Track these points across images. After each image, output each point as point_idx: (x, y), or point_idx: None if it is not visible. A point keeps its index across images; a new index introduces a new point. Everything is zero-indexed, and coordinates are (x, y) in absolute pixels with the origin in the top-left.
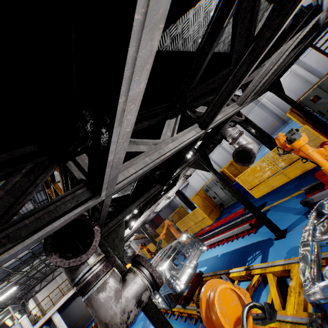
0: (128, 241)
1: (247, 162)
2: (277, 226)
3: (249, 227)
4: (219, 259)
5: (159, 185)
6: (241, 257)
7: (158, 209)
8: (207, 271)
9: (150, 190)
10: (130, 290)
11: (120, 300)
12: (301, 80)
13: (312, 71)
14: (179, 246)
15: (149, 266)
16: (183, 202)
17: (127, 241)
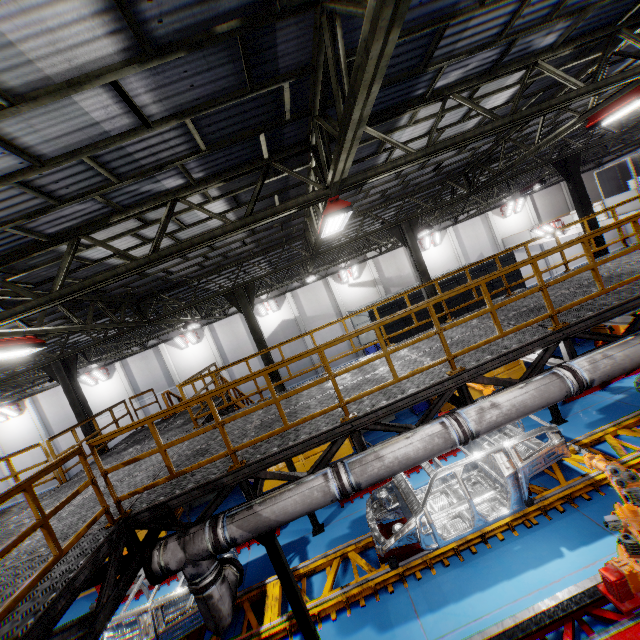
0: None
1: None
2: None
3: None
4: None
5: None
6: None
7: None
8: None
9: None
10: None
11: None
12: None
13: None
14: None
15: None
16: None
17: None
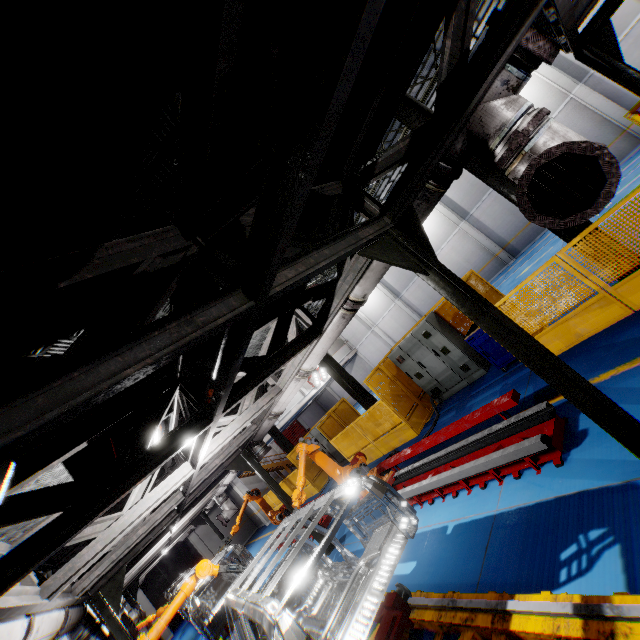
0: (220, 486)
1: (577, 209)
2: None
3: (542, 448)
4: (451, 542)
5: (239, 296)
6: (529, 542)
7: (280, 407)
8: (420, 578)
9: (194, 314)
10: None
11: None
12: (592, 118)
13: (616, 97)
14: (335, 510)
15: None
16: (346, 390)
17: (217, 486)
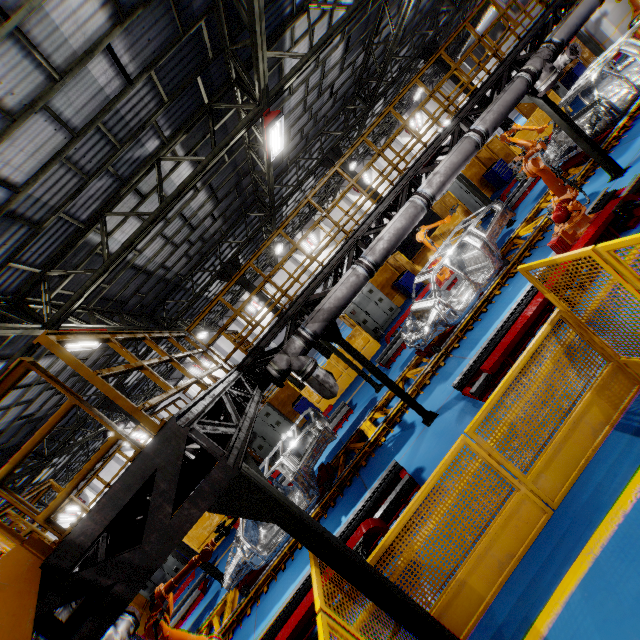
0: None
1: None
2: (222, 572)
3: (199, 593)
4: None
5: None
6: None
7: None
8: None
9: None
10: (123, 625)
11: (118, 631)
12: None
13: None
14: None
15: (132, 608)
16: None
17: None
